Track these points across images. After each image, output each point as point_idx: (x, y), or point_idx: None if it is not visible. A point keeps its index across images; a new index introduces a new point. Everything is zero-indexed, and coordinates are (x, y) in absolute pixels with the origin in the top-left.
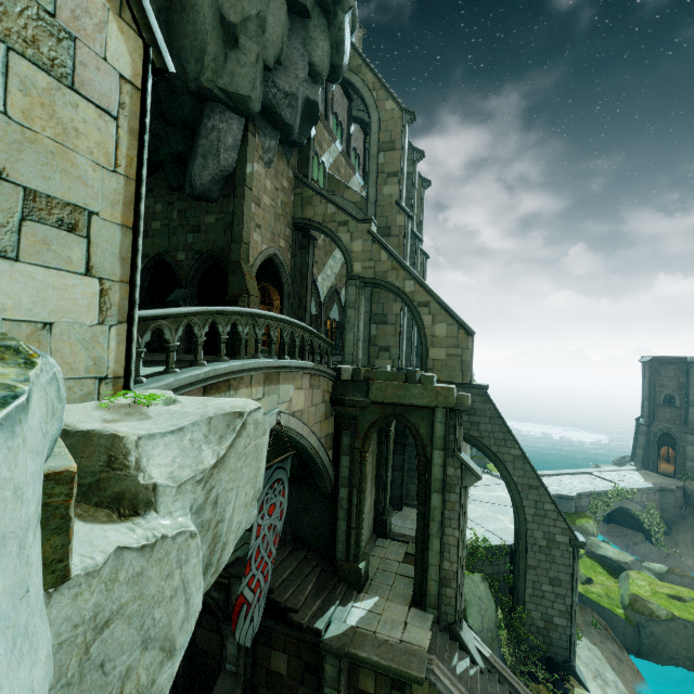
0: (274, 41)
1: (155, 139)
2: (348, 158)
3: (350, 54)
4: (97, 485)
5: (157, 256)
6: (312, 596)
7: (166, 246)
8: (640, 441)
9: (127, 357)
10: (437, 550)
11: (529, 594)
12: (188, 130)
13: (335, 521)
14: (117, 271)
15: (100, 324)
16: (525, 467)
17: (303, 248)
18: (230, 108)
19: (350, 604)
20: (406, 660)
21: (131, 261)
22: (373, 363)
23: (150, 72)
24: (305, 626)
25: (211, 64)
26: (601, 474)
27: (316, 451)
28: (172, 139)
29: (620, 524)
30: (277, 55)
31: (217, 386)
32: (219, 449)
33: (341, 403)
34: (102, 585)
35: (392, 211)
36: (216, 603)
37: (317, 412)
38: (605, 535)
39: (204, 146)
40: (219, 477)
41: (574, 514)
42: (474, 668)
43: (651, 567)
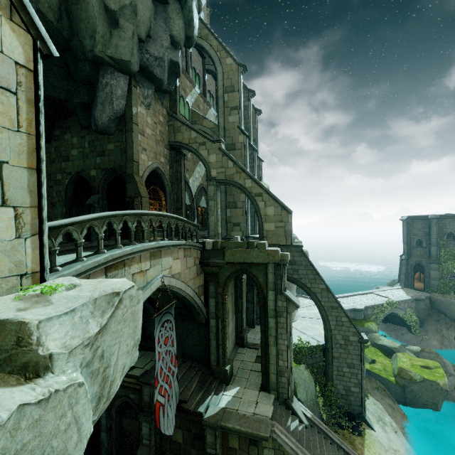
0: (144, 21)
1: (67, 93)
2: (205, 98)
3: (200, 27)
4: (9, 358)
5: (77, 173)
6: (196, 391)
7: (82, 166)
8: (402, 270)
9: (41, 258)
10: (274, 354)
11: (335, 375)
12: (89, 86)
13: (209, 340)
14: (27, 200)
15: (17, 238)
16: (328, 296)
17: (177, 162)
18: (117, 70)
19: (221, 393)
20: (257, 426)
21: (38, 192)
22: (230, 234)
23: (39, 58)
24: (192, 411)
25: (101, 40)
26: (379, 293)
27: (192, 298)
28: (79, 92)
29: (393, 323)
30: (147, 31)
31: (115, 265)
32: (102, 320)
33: (207, 265)
34: (7, 433)
35: (235, 133)
36: (133, 401)
37: (190, 272)
38: (384, 330)
39: (101, 97)
40: (103, 339)
41: (363, 320)
42: (301, 425)
43: (411, 349)
